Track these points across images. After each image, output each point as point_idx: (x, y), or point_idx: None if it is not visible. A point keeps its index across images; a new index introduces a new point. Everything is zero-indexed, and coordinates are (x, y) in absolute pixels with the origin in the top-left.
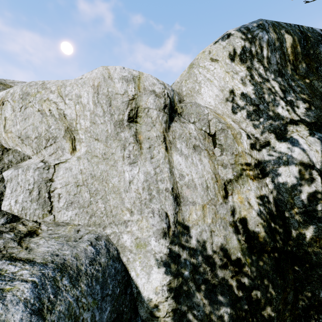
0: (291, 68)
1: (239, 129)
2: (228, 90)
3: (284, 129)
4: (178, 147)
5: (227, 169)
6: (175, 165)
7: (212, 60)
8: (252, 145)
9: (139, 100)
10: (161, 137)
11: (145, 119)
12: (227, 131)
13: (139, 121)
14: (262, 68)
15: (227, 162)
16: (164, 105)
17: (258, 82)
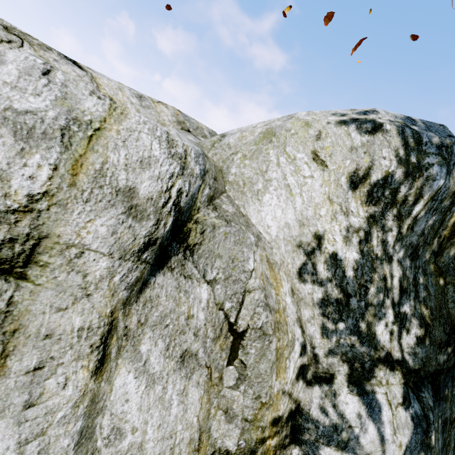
0: (434, 249)
1: (295, 324)
2: (314, 231)
3: (368, 369)
4: (143, 351)
5: (232, 425)
6: (113, 401)
7: (315, 156)
8: (302, 369)
9: (53, 219)
10: (98, 331)
11: (60, 276)
12: (270, 342)
13: (36, 275)
14: (395, 233)
15: (239, 410)
16: (147, 242)
17: (373, 253)
